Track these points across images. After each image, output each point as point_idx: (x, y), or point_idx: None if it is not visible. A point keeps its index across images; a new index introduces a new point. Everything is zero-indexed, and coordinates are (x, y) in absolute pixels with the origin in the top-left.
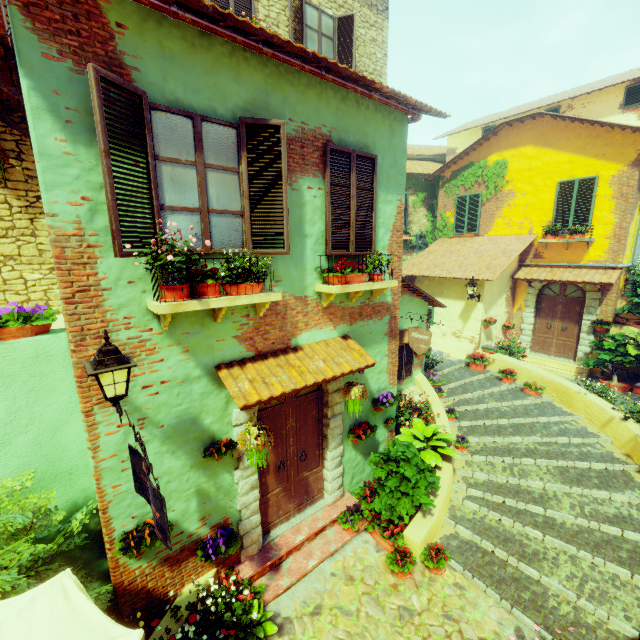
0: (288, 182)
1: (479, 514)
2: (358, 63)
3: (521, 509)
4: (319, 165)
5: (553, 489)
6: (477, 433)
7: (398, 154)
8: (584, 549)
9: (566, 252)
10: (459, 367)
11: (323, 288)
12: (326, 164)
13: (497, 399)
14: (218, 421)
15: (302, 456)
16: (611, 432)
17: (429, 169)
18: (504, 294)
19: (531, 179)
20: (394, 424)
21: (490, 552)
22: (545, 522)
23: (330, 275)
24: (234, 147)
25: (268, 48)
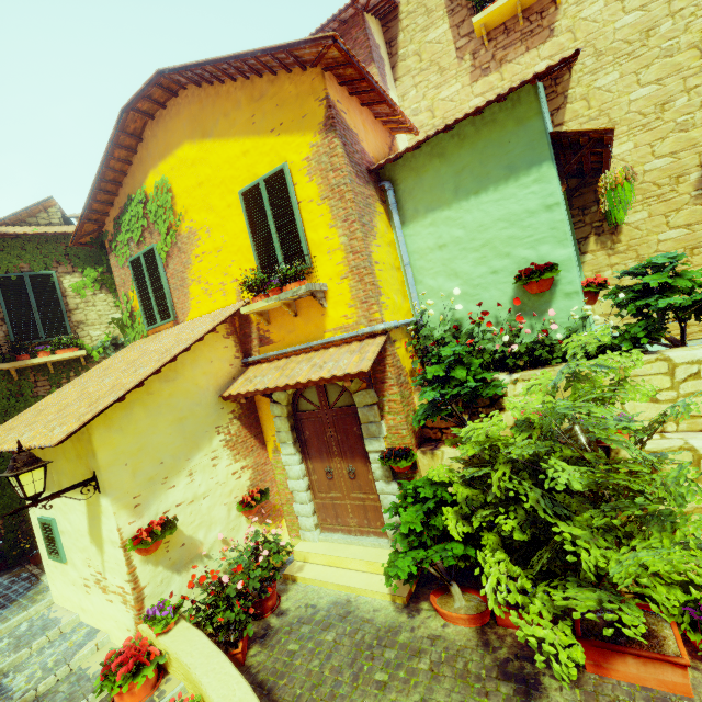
0: None
1: None
2: None
3: None
4: None
5: None
6: None
7: None
8: None
9: (298, 321)
10: None
11: None
12: None
13: None
14: None
15: None
16: None
17: None
18: (215, 436)
19: (208, 200)
20: None
21: None
22: None
23: None
24: None
25: None
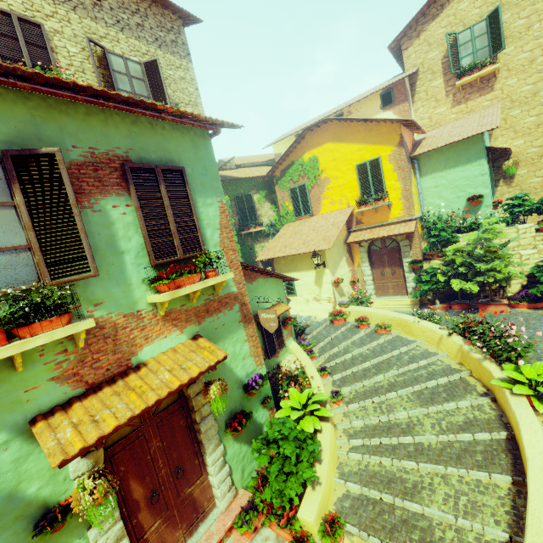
0: (86, 205)
1: (363, 463)
2: (173, 97)
3: (395, 444)
4: (121, 184)
5: (415, 414)
6: (348, 382)
7: (207, 163)
8: (450, 465)
9: (377, 215)
10: (325, 326)
11: (153, 298)
12: (128, 182)
13: (358, 345)
14: (49, 483)
15: (179, 473)
16: (444, 348)
17: (264, 172)
18: (343, 257)
19: (337, 166)
20: (273, 401)
21: (379, 500)
22: (416, 450)
23: (157, 284)
24: (1, 181)
25: (24, 82)
